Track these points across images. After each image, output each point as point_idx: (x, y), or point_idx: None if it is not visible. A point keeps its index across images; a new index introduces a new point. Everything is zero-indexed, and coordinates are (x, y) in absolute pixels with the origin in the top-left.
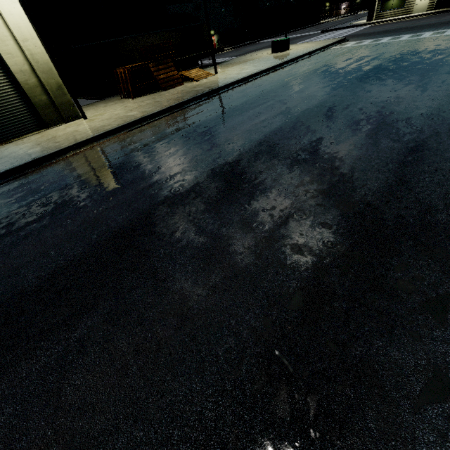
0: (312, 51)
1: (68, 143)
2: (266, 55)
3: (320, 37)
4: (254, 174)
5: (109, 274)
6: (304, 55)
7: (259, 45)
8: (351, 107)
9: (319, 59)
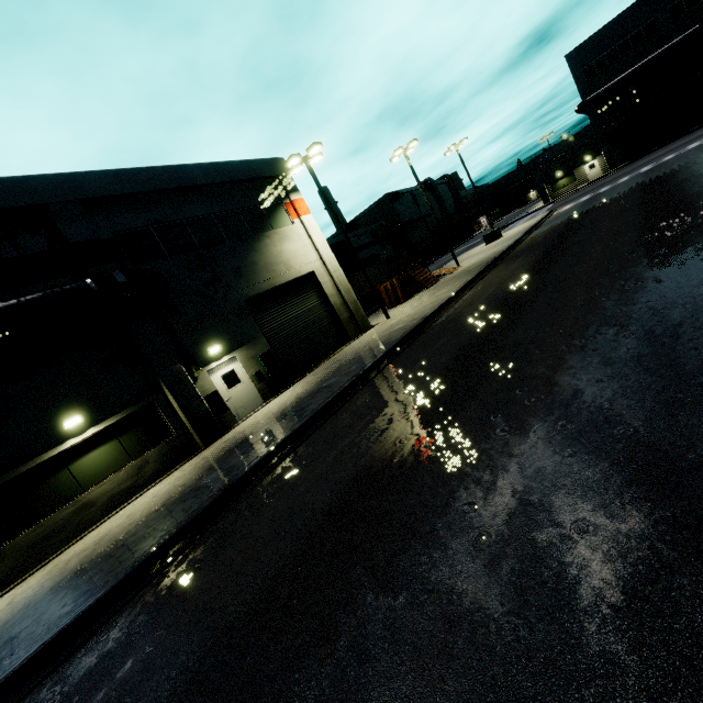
0: (538, 222)
1: (429, 310)
2: (484, 247)
3: (511, 227)
4: (691, 204)
5: (695, 231)
6: (535, 225)
7: (439, 263)
8: (687, 182)
9: (560, 217)
